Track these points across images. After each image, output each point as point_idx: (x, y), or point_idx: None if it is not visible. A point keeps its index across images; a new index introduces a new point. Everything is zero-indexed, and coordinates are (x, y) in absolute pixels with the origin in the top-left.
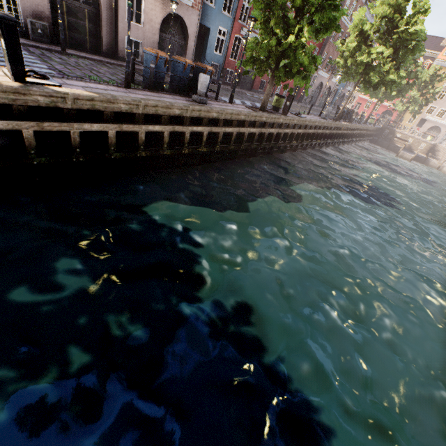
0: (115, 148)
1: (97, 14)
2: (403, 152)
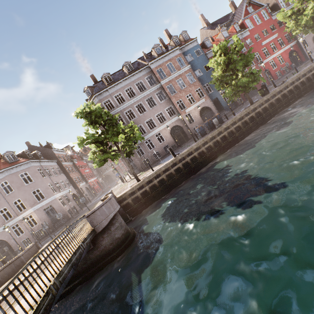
0: (199, 158)
1: (183, 131)
2: None
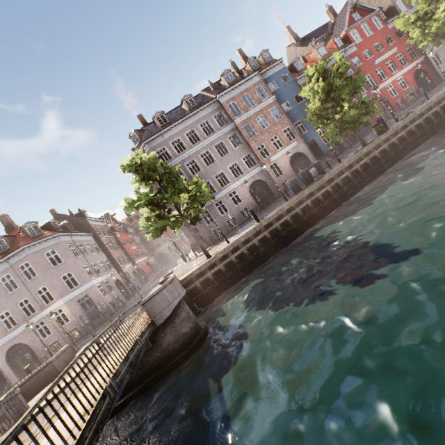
0: (293, 223)
1: (267, 187)
2: None
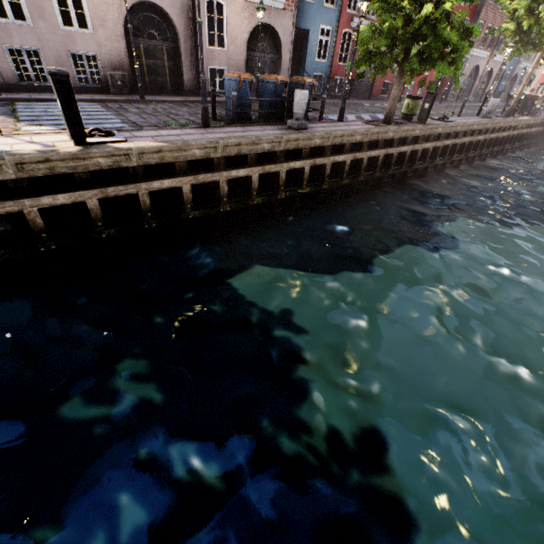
0: (192, 206)
1: (176, 49)
2: None
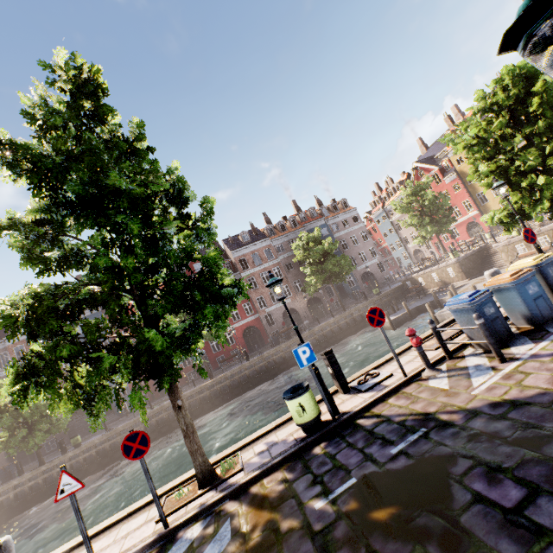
0: None
1: None
2: None
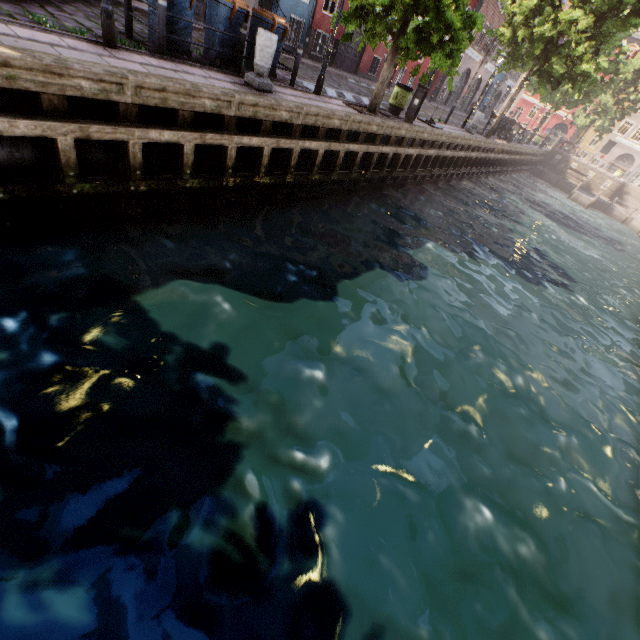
0: (78, 174)
1: None
2: (578, 193)
